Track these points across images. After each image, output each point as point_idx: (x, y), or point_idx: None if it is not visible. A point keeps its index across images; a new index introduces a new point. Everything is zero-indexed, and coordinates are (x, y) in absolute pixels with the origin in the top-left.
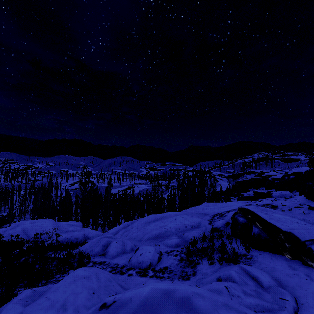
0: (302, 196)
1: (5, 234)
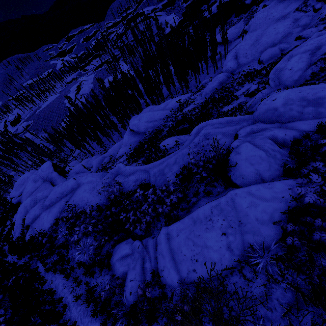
0: None
1: (142, 130)
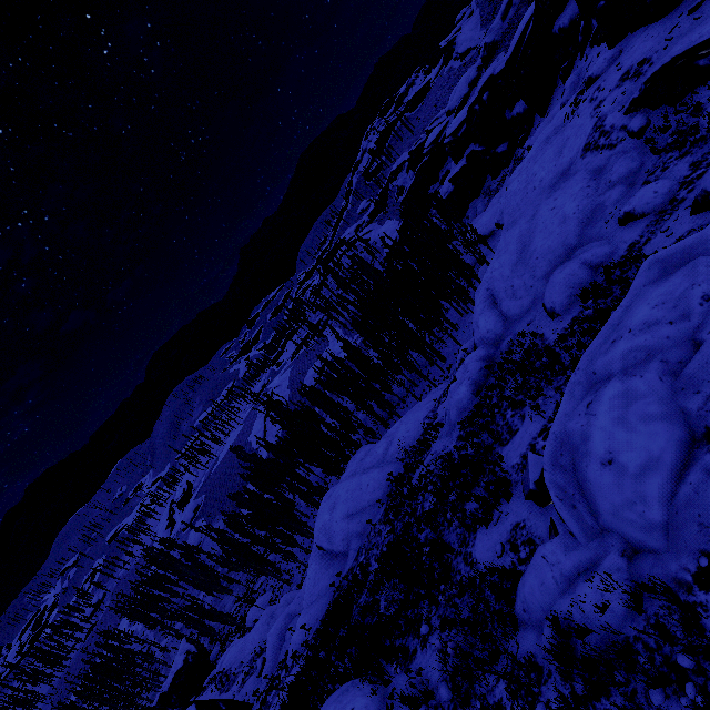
0: (632, 36)
1: (339, 547)
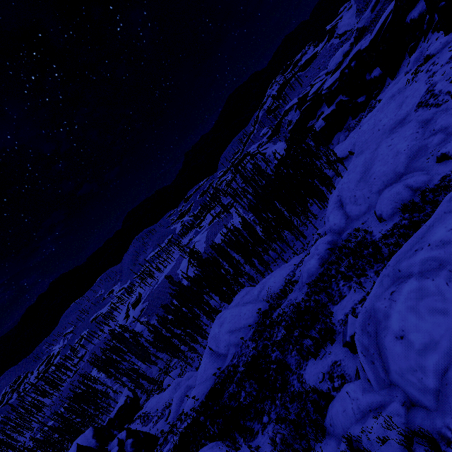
0: None
1: (222, 350)
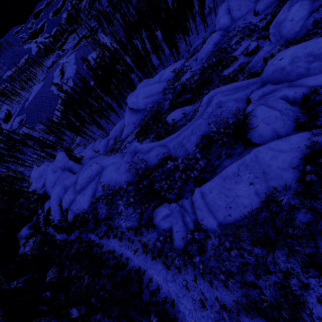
0: None
1: (142, 107)
